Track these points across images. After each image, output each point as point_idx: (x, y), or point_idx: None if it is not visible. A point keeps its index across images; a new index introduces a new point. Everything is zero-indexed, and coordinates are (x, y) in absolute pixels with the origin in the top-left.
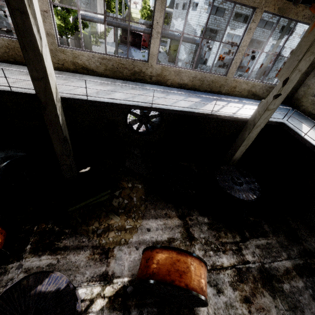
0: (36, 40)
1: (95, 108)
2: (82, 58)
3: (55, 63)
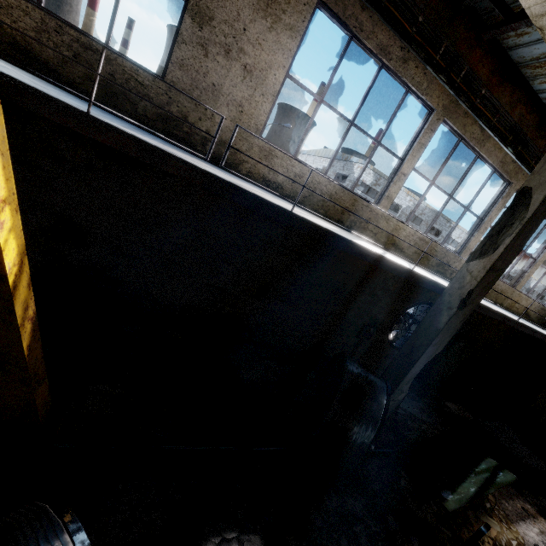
0: (535, 230)
1: (368, 298)
2: (402, 232)
3: (369, 230)
